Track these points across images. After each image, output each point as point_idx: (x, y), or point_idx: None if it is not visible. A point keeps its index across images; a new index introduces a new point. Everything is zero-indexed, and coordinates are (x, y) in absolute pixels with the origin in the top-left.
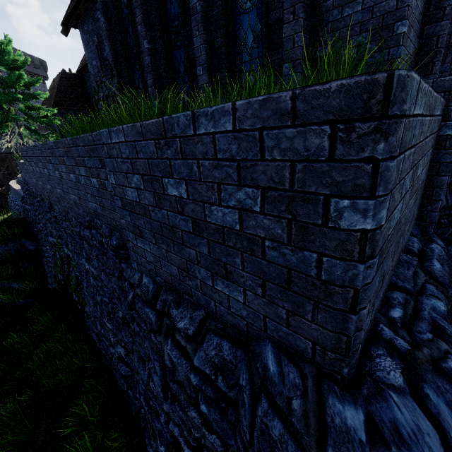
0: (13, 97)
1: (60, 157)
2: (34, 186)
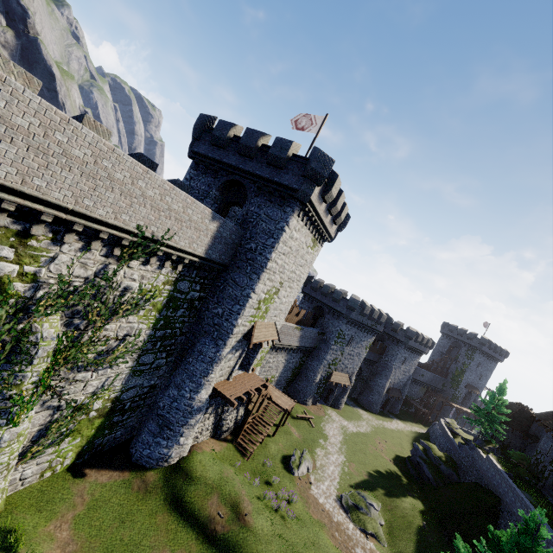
0: (492, 421)
1: (513, 491)
2: (480, 467)
